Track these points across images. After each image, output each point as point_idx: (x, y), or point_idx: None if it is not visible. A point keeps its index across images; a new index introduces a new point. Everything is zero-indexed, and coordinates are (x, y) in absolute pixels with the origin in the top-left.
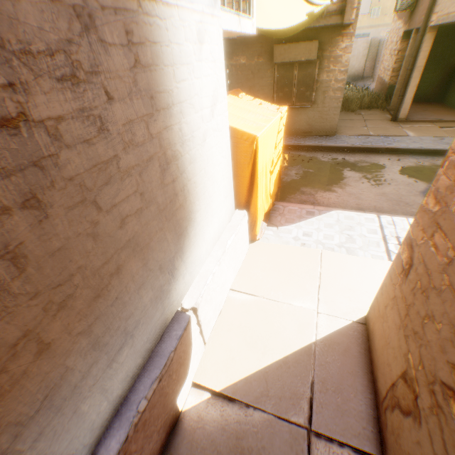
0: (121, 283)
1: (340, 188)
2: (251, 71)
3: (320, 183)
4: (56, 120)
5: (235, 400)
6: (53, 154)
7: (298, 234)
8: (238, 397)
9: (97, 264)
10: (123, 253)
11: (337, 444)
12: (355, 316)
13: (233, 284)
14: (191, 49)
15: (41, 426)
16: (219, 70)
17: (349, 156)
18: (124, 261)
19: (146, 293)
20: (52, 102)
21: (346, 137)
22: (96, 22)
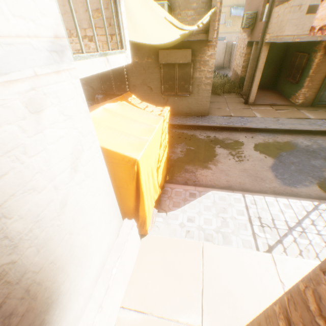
0: None
1: (214, 165)
2: (143, 67)
3: (199, 160)
4: None
5: None
6: None
7: (183, 220)
8: None
9: None
10: None
11: None
12: None
13: (124, 298)
14: (15, 128)
15: None
16: (80, 120)
17: (218, 134)
18: None
19: None
20: None
21: (215, 117)
22: None
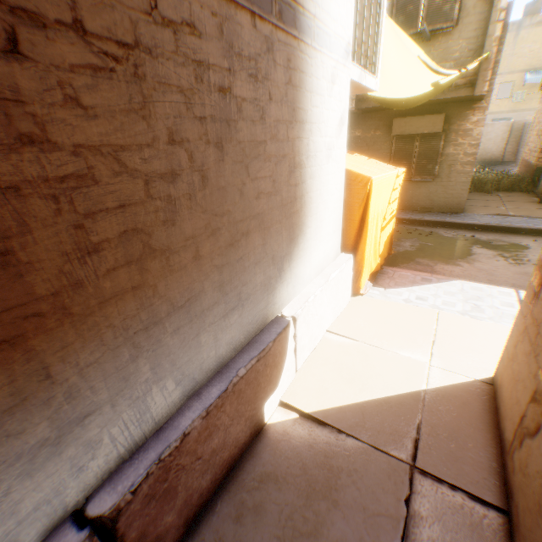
0: (247, 247)
1: (466, 263)
2: (366, 143)
3: (440, 256)
4: (242, 100)
5: (326, 425)
6: (235, 120)
7: (409, 297)
8: (329, 422)
9: (237, 217)
10: (253, 222)
11: (447, 486)
12: (479, 375)
13: (331, 326)
14: (325, 85)
15: (179, 323)
16: (343, 110)
17: (480, 234)
18: (252, 229)
19: (259, 273)
20: (243, 88)
21: (477, 215)
22: (273, 49)
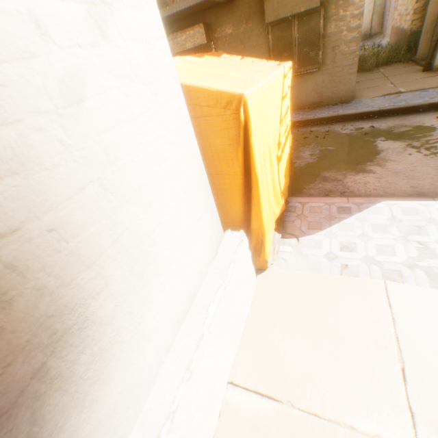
0: None
1: (377, 166)
2: (240, 41)
3: (346, 162)
4: None
5: None
6: None
7: (332, 249)
8: None
9: None
10: None
11: None
12: None
13: (233, 367)
14: None
15: None
16: None
17: (378, 123)
18: None
19: None
20: None
21: (368, 100)
22: None
